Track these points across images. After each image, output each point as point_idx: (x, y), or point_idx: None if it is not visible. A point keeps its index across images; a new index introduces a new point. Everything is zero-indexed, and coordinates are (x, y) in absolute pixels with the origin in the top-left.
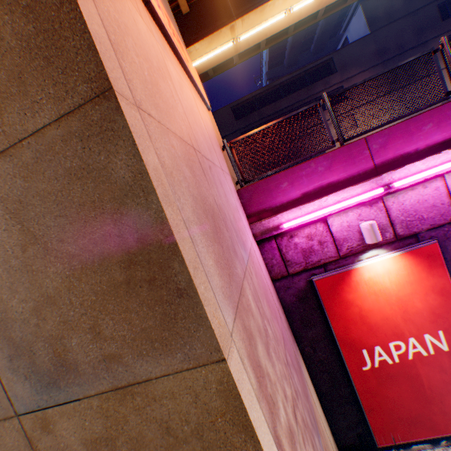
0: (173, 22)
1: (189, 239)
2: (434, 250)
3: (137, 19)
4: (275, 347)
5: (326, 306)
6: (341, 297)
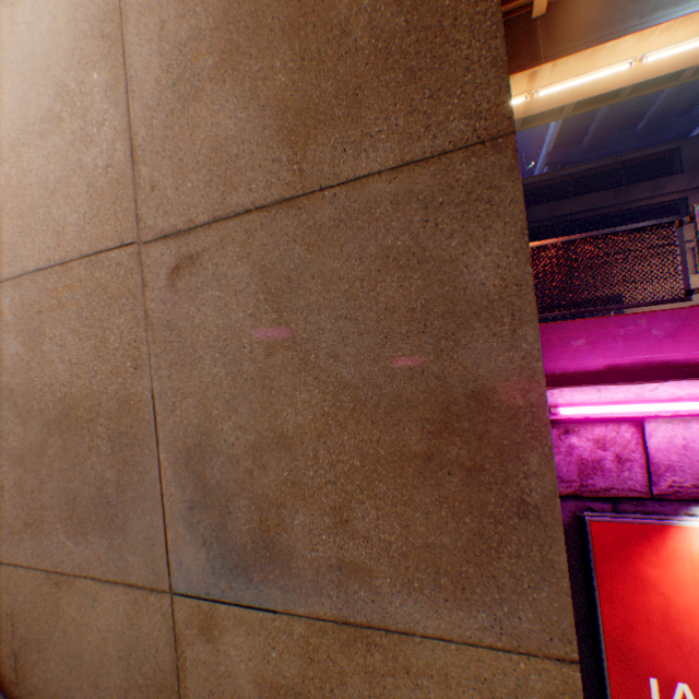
0: None
1: None
2: None
3: None
4: None
5: (599, 572)
6: (633, 566)
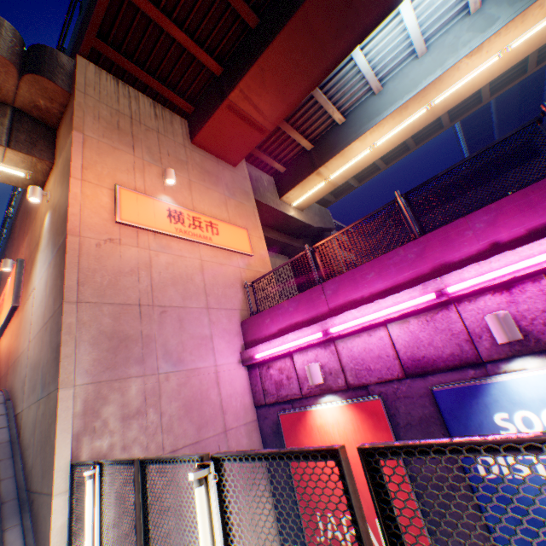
0: (236, 200)
1: (74, 346)
2: (378, 408)
3: (127, 253)
4: (153, 428)
5: (288, 445)
6: (299, 438)
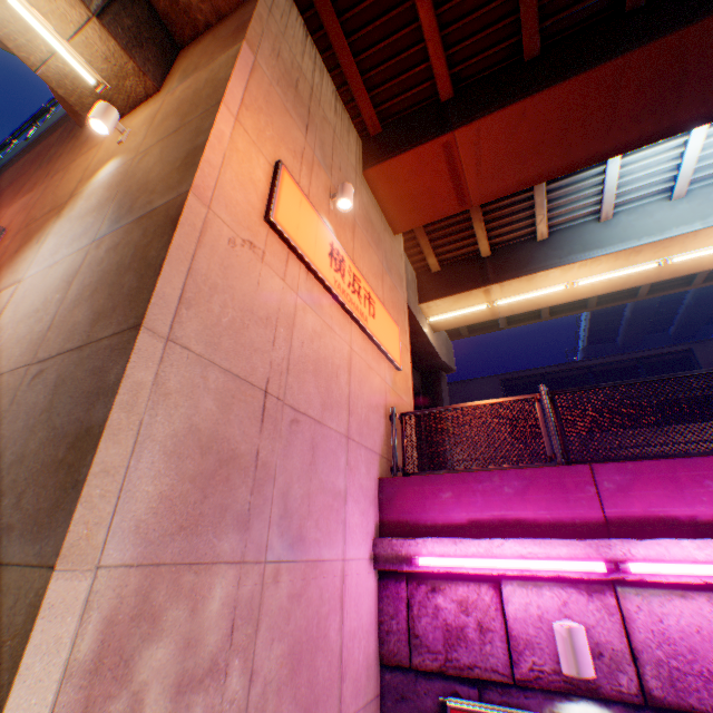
0: (391, 279)
1: (129, 447)
2: None
3: (268, 281)
4: None
5: None
6: None
